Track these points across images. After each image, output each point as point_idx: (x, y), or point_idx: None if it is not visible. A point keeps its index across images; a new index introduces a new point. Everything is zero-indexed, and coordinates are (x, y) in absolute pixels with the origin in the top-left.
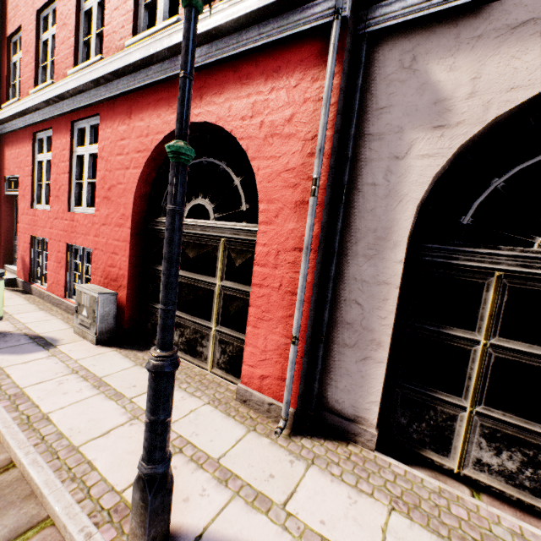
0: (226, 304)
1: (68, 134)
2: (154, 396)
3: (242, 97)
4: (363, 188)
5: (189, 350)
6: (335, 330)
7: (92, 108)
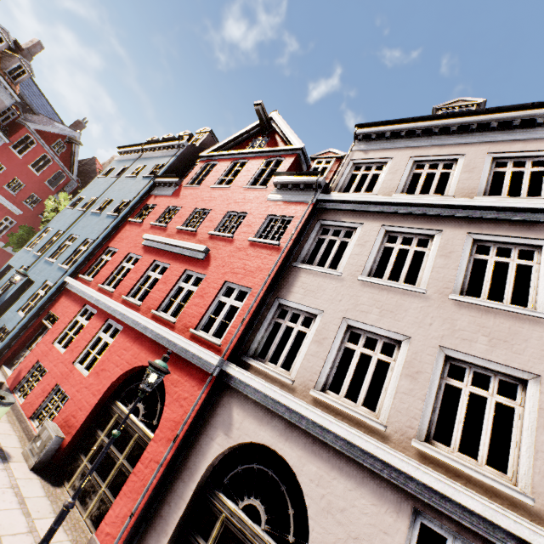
0: (117, 475)
1: (103, 323)
2: (59, 516)
3: (177, 374)
4: (197, 445)
5: (82, 497)
6: (155, 517)
7: (122, 321)
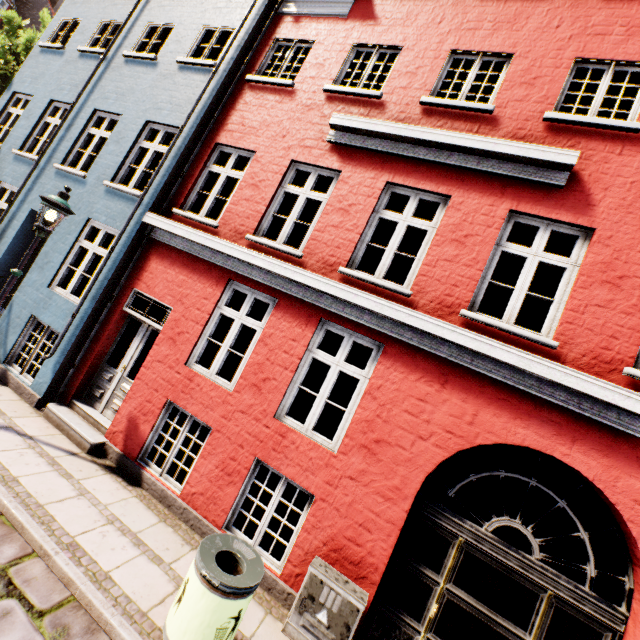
0: None
1: (311, 328)
2: None
3: (637, 479)
4: None
5: None
6: None
7: (371, 330)
